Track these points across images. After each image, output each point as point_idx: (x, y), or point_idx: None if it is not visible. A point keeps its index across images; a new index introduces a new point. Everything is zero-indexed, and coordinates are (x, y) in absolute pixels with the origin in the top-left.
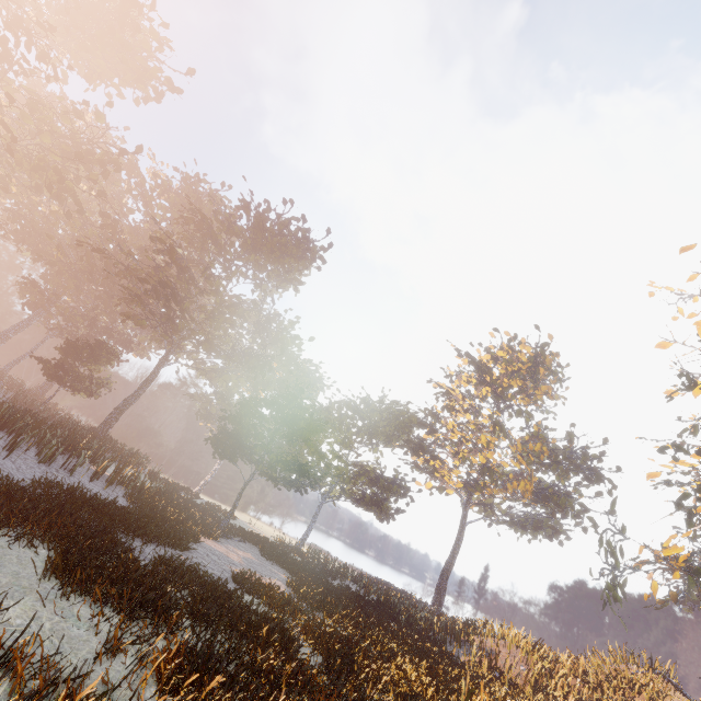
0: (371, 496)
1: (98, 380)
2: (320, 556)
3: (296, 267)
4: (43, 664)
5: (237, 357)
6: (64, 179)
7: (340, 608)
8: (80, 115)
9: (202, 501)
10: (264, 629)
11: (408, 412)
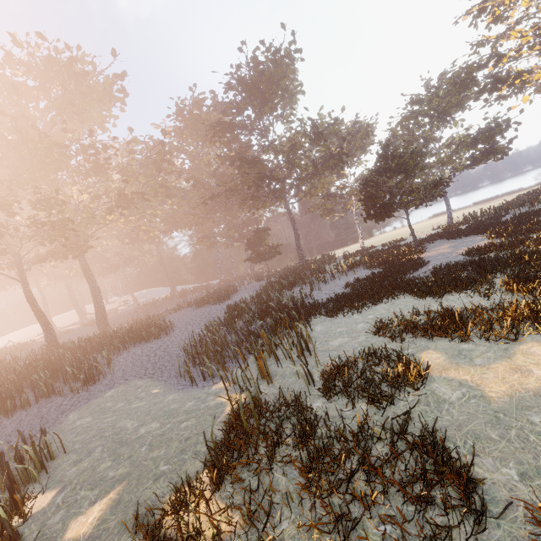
0: (480, 153)
1: (274, 246)
2: (476, 215)
3: (289, 80)
4: (481, 308)
5: (320, 170)
6: (167, 186)
7: (539, 224)
8: (133, 152)
9: (377, 247)
10: (525, 257)
11: (461, 71)
